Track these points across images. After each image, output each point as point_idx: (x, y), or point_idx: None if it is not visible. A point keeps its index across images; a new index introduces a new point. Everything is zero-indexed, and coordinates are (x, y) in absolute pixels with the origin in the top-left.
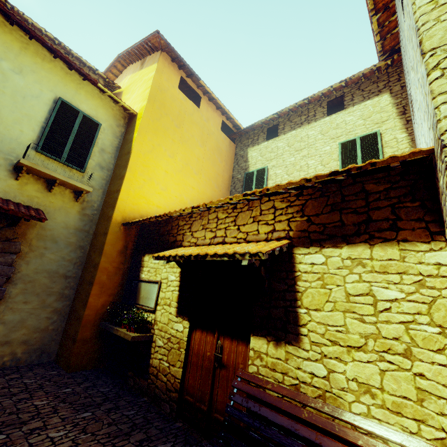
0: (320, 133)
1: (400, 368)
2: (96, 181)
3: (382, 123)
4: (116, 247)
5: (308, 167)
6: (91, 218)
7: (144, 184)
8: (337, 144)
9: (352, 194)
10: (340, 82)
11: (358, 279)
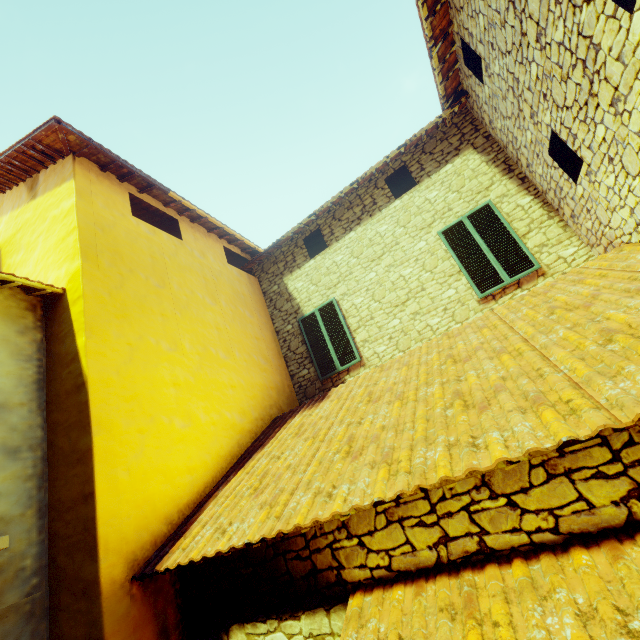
0: (397, 225)
1: None
2: (6, 498)
3: (486, 190)
4: None
5: (405, 280)
6: (27, 607)
7: (144, 438)
8: (435, 235)
9: None
10: (398, 149)
11: None
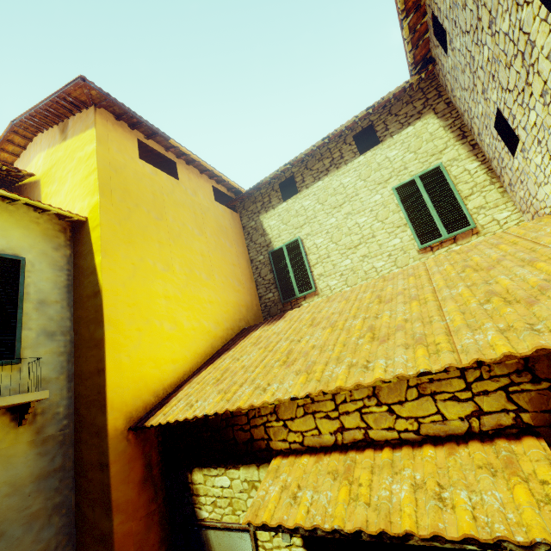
0: (359, 178)
1: None
2: (47, 366)
3: (440, 153)
4: (132, 479)
5: (360, 227)
6: (61, 438)
7: (141, 335)
8: (390, 190)
9: None
10: (367, 109)
11: None
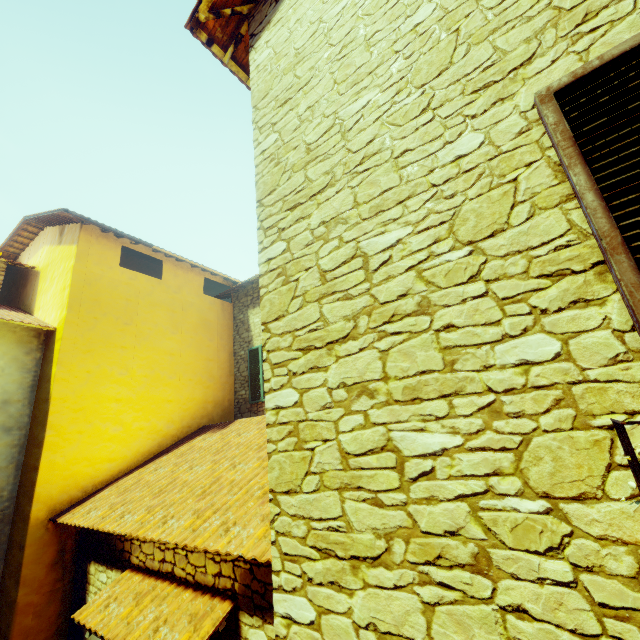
0: None
1: None
2: None
3: None
4: (43, 561)
5: None
6: (1, 516)
7: (82, 437)
8: None
9: None
10: None
11: None
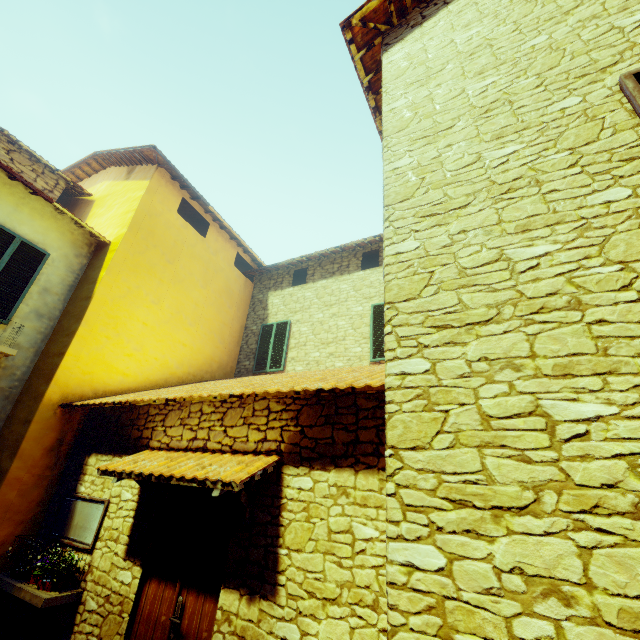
0: (353, 288)
1: (368, 623)
2: (25, 336)
3: None
4: (43, 442)
5: (337, 328)
6: (7, 393)
7: (107, 342)
8: (370, 306)
9: (345, 407)
10: (374, 237)
11: (341, 511)
